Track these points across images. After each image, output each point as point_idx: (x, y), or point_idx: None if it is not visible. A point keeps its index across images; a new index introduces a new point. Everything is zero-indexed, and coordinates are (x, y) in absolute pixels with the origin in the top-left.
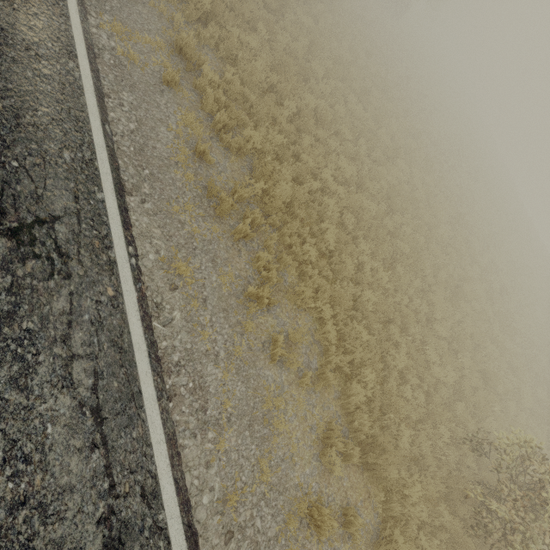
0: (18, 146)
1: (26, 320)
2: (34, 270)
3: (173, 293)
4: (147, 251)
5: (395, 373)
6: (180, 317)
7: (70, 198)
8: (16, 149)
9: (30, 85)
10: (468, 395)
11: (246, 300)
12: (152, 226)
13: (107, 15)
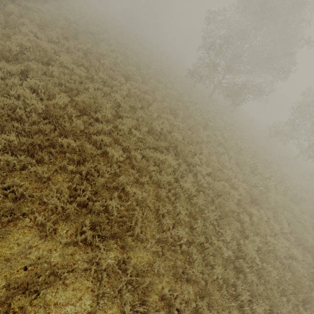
0: None
1: None
2: None
3: None
4: None
5: None
6: None
7: None
8: None
9: None
10: None
11: None
12: None
13: None
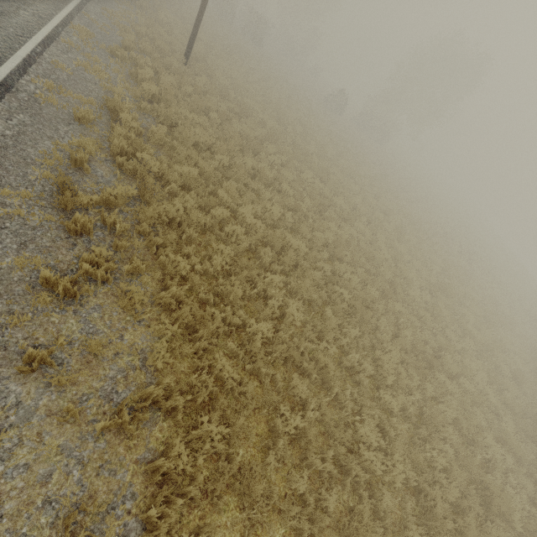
0: None
1: None
2: None
3: None
4: None
5: (281, 443)
6: None
7: None
8: None
9: None
10: (439, 517)
11: (45, 292)
12: None
13: (49, 80)
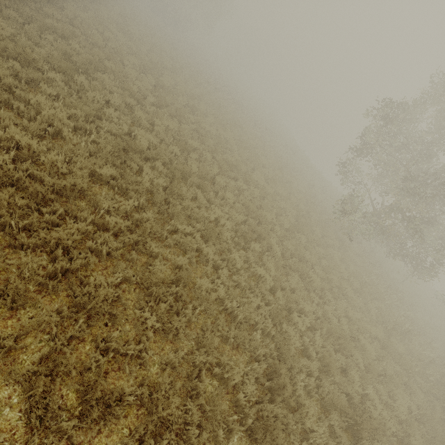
0: None
1: None
2: None
3: None
4: None
5: None
6: None
7: None
8: None
9: None
10: None
11: None
12: None
13: None
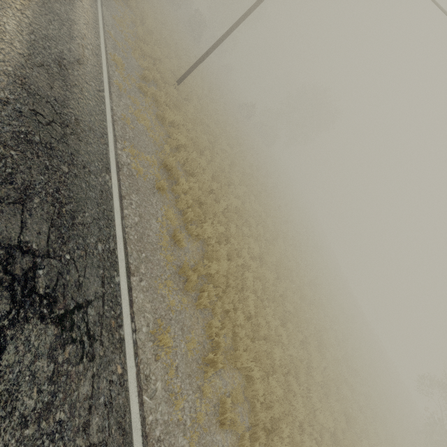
0: (71, 241)
1: (59, 411)
2: (70, 355)
3: (157, 363)
4: (142, 325)
5: (297, 423)
6: (160, 387)
7: (99, 283)
8: (70, 244)
9: (83, 193)
10: (341, 439)
11: (202, 364)
12: (145, 301)
13: (127, 141)
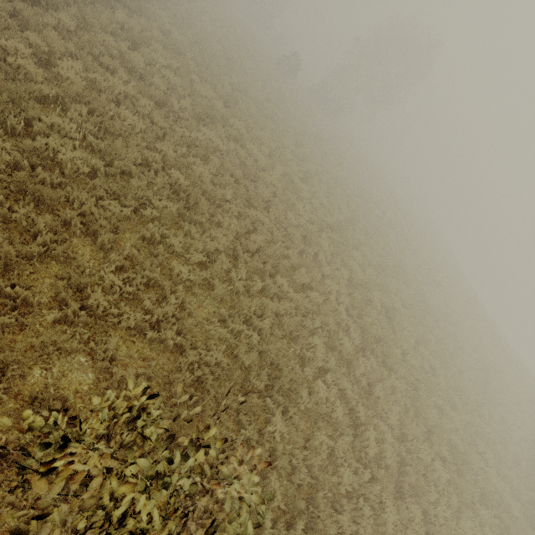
0: None
1: None
2: None
3: None
4: None
5: None
6: None
7: None
8: None
9: None
10: (182, 371)
11: None
12: None
13: None
